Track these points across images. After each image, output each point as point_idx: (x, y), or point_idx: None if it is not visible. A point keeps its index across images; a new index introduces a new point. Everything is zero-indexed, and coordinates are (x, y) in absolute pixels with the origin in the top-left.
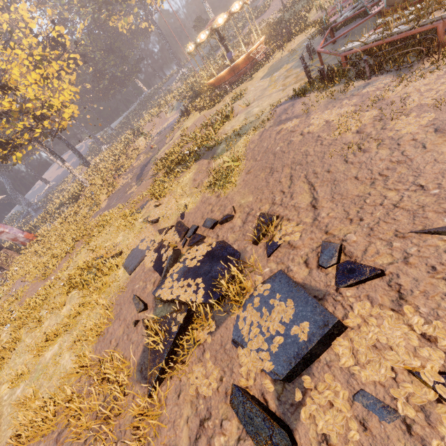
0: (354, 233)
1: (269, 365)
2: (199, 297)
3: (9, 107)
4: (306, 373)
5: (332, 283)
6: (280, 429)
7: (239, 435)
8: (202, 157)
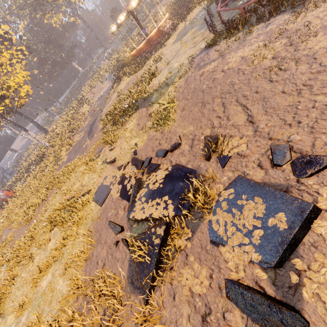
0: (296, 133)
1: (256, 256)
2: (170, 212)
3: None
4: (294, 256)
5: (291, 176)
6: (291, 312)
7: (245, 324)
8: (140, 107)
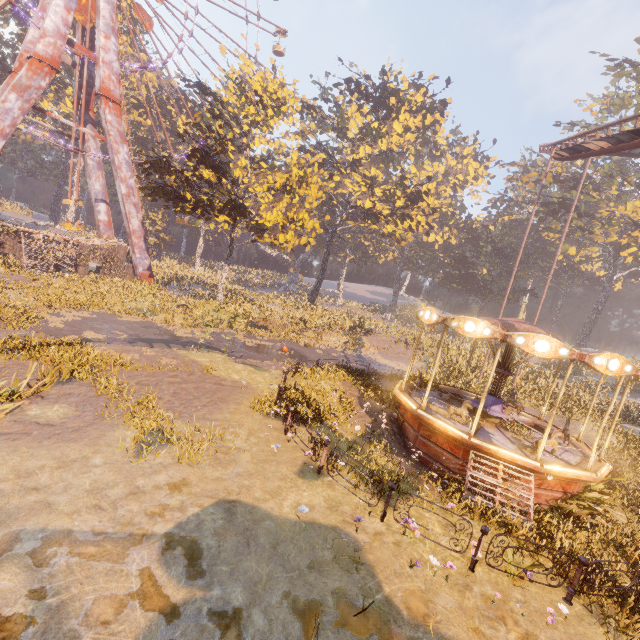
0: None
1: None
2: None
3: (215, 181)
4: None
5: None
6: None
7: None
8: None
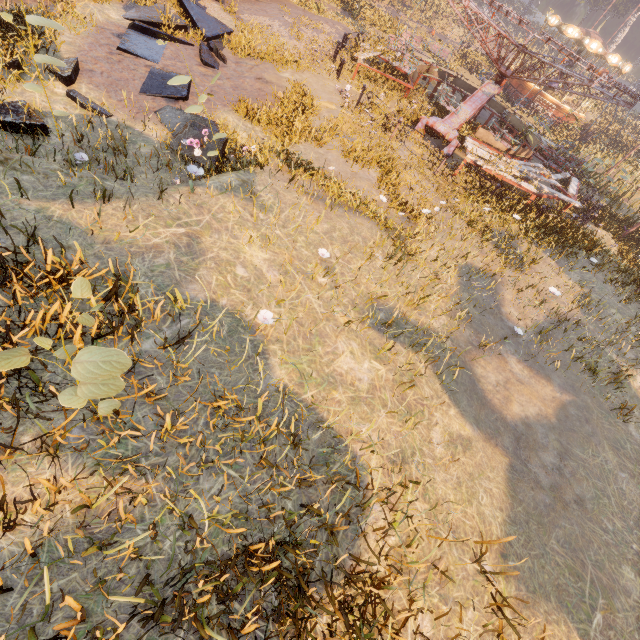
0: None
1: None
2: None
3: None
4: None
5: None
6: None
7: None
8: (347, 13)
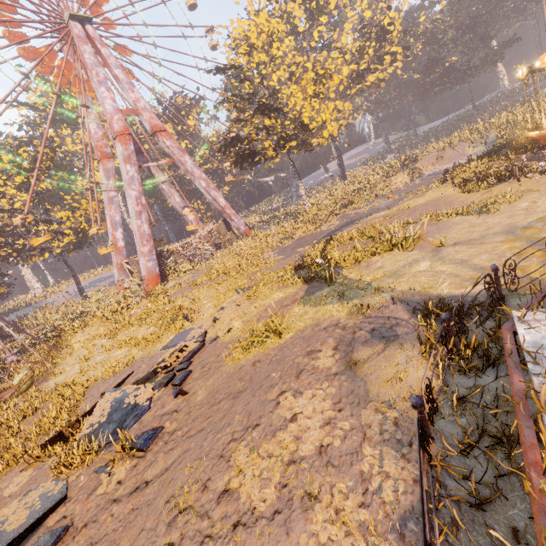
0: None
1: None
2: (83, 433)
3: (271, 123)
4: None
5: None
6: None
7: None
8: (314, 282)
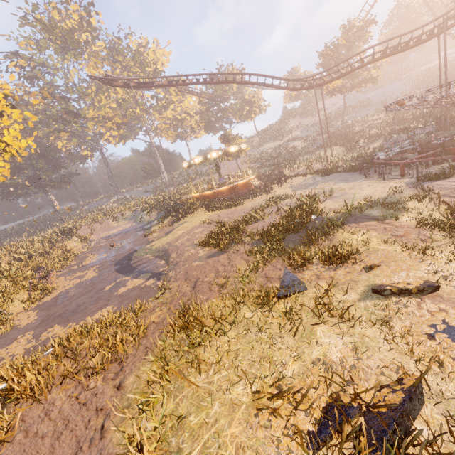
0: None
1: None
2: None
3: None
4: None
5: None
6: None
7: None
8: (341, 222)
